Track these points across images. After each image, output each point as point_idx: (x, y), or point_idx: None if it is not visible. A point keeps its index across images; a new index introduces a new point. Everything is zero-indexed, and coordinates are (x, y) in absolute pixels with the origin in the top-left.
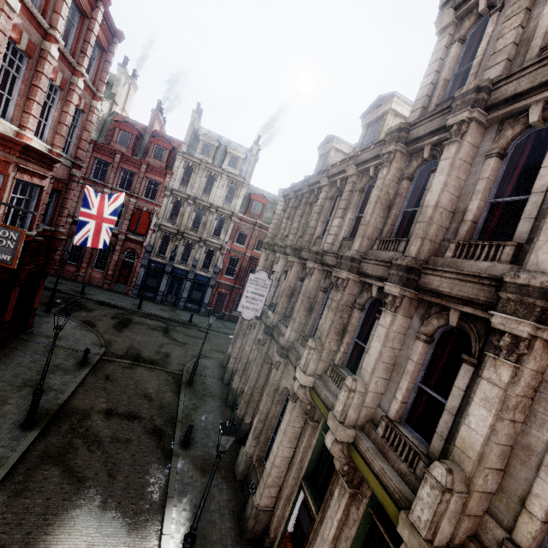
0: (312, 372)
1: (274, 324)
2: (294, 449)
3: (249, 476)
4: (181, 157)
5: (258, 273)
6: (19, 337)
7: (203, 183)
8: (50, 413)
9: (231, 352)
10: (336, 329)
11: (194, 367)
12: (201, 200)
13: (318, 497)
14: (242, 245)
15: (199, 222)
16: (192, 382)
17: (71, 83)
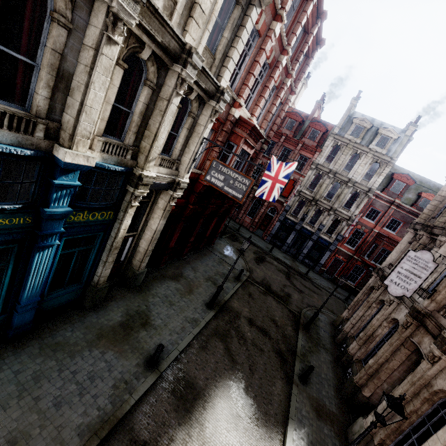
0: None
1: (427, 312)
2: None
3: None
4: (332, 137)
5: (420, 252)
6: (207, 248)
7: (346, 160)
8: (220, 303)
9: (346, 316)
10: None
11: (314, 316)
12: (341, 175)
13: None
14: (371, 220)
15: (333, 193)
16: (308, 327)
17: (283, 83)
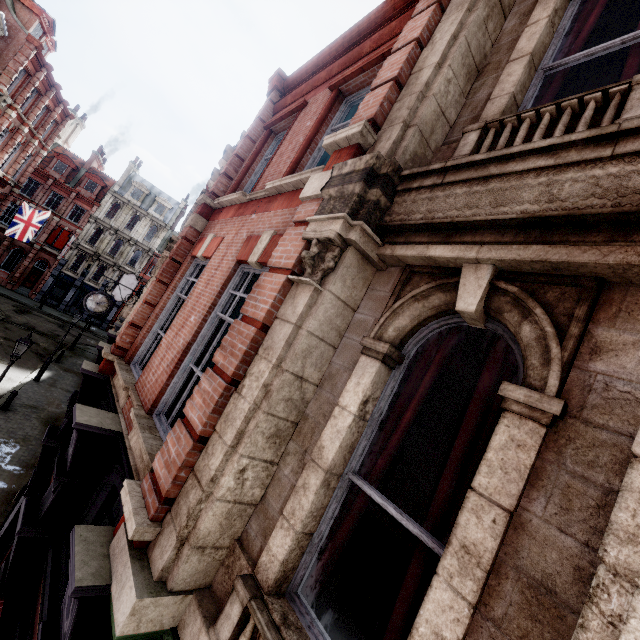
0: None
1: None
2: None
3: None
4: (111, 194)
5: (130, 275)
6: None
7: (128, 220)
8: None
9: None
10: None
11: (78, 337)
12: (123, 233)
13: None
14: None
15: (117, 250)
16: (73, 347)
17: (30, 142)
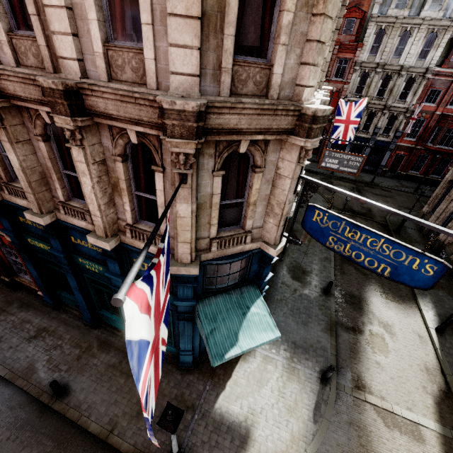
0: None
1: None
2: None
3: None
4: (373, 23)
5: None
6: None
7: (394, 45)
8: None
9: (426, 211)
10: None
11: (403, 222)
12: (390, 65)
13: None
14: (431, 103)
15: (384, 89)
16: (399, 231)
17: None
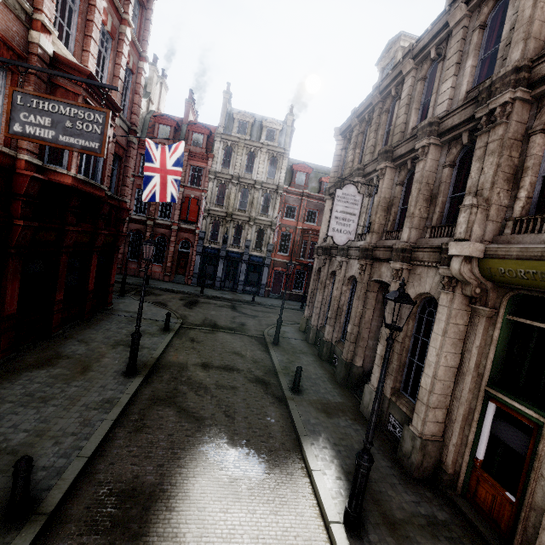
0: (478, 238)
1: (373, 245)
2: (459, 355)
3: (385, 415)
4: (219, 138)
5: (345, 188)
6: (102, 312)
7: (244, 161)
8: (148, 364)
9: (309, 314)
10: (505, 174)
11: (278, 324)
12: (245, 179)
13: (528, 401)
14: (292, 219)
15: (245, 202)
16: (278, 341)
17: (120, 33)
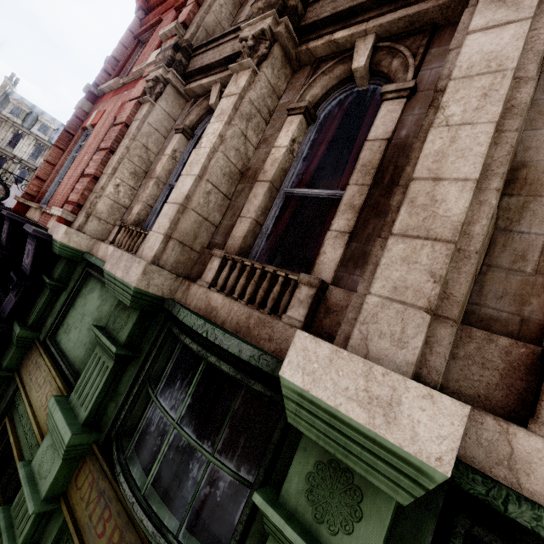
0: None
1: None
2: None
3: None
4: None
5: (19, 185)
6: None
7: (8, 137)
8: None
9: None
10: None
11: None
12: (5, 150)
13: None
14: None
15: None
16: None
17: None
